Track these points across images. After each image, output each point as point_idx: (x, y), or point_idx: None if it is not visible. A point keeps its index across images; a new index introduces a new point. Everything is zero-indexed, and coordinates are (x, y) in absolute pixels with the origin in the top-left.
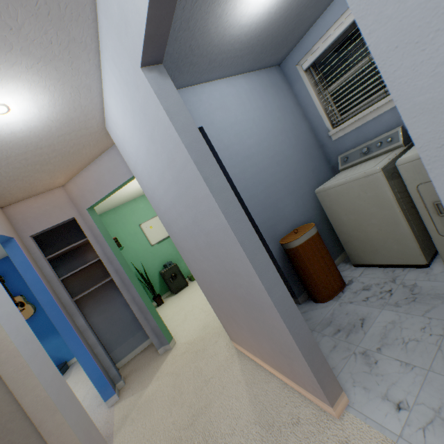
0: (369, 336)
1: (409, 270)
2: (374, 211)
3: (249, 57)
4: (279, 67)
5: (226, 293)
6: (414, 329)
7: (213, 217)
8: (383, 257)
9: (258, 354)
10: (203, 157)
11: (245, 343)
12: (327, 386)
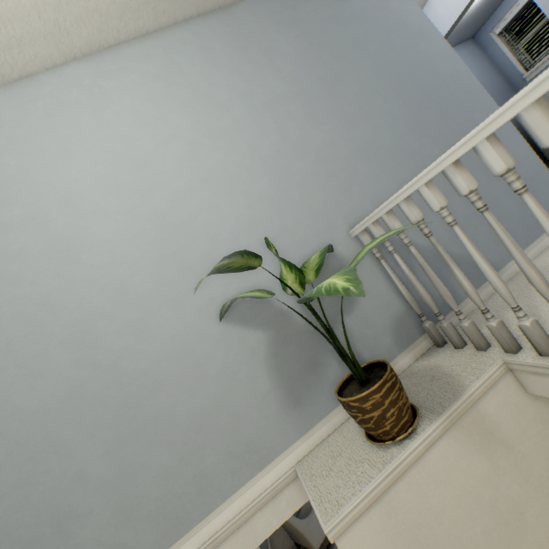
0: None
1: None
2: None
3: (455, 37)
4: (472, 39)
5: None
6: None
7: None
8: None
9: None
10: None
11: None
12: None
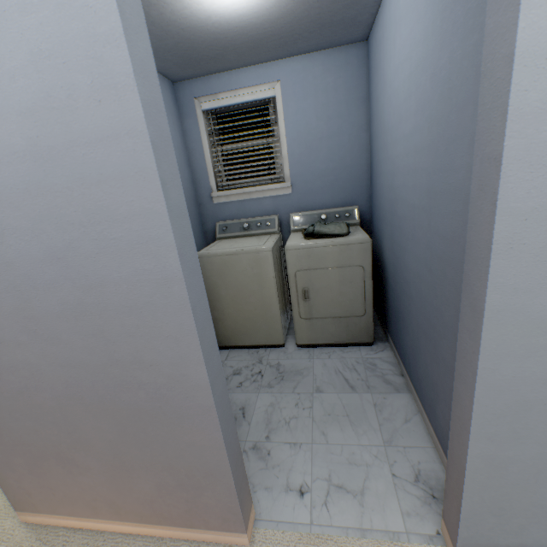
0: (255, 426)
1: (271, 350)
2: (255, 289)
3: (154, 42)
4: (173, 85)
5: (75, 408)
6: (291, 407)
7: (141, 256)
8: (251, 337)
9: (107, 510)
10: (163, 142)
11: (74, 500)
12: (245, 505)
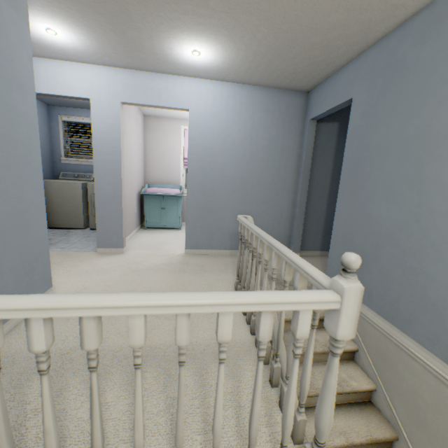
0: (54, 241)
1: (77, 230)
2: (72, 200)
3: None
4: (48, 106)
5: None
6: (73, 239)
7: None
8: (68, 223)
9: None
10: None
11: None
12: None
